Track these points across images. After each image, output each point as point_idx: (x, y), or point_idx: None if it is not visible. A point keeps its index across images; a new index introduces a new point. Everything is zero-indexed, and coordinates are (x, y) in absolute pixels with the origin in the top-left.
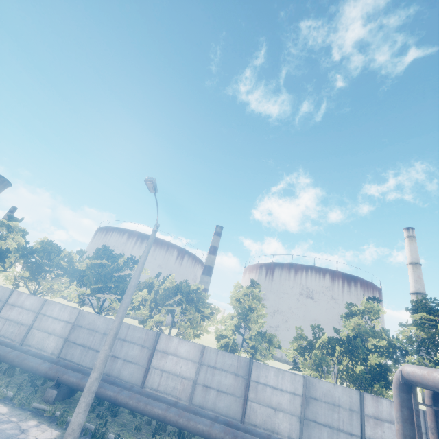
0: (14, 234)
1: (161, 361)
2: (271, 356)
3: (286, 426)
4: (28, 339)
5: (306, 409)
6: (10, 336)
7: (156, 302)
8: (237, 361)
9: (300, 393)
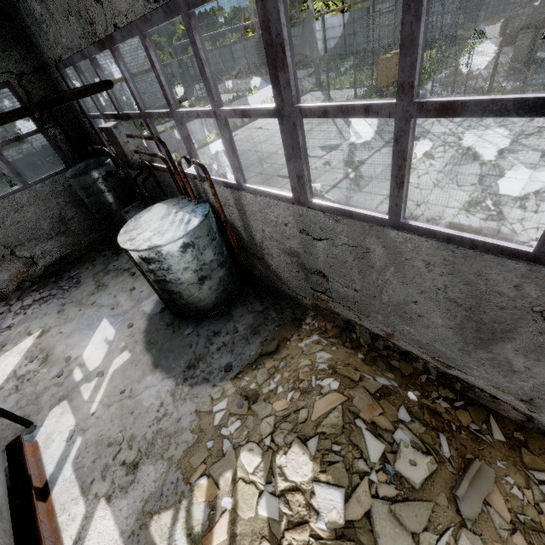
0: (176, 26)
1: (236, 56)
2: None
3: None
4: None
5: None
6: None
7: None
8: (252, 42)
9: None
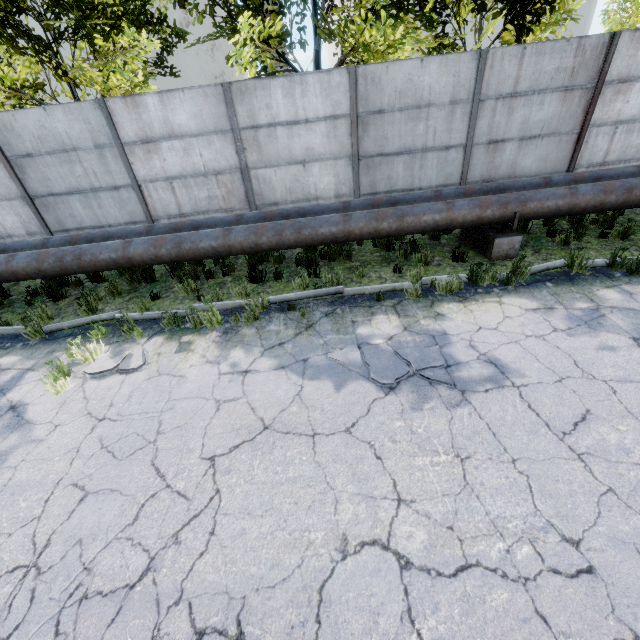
0: None
1: (614, 106)
2: None
3: None
4: (261, 195)
5: None
6: (213, 206)
7: None
8: None
9: None
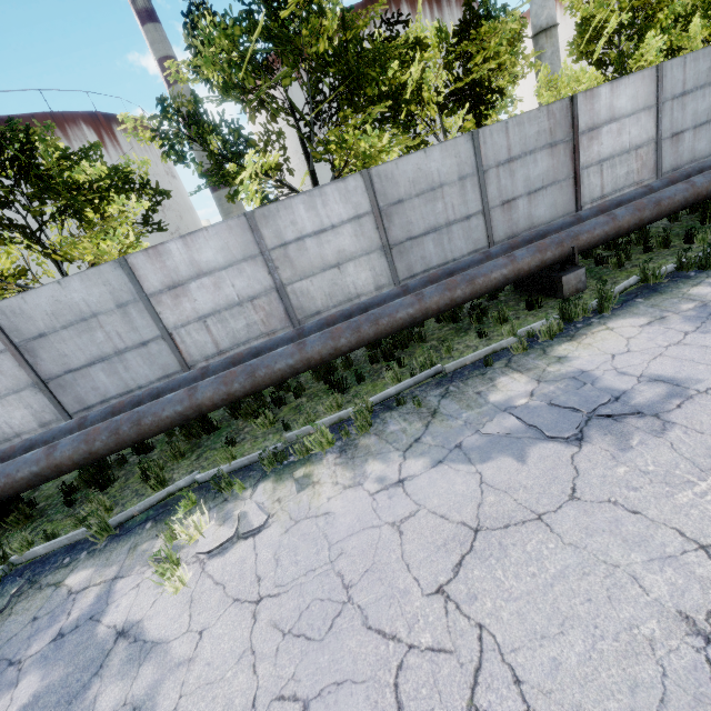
0: None
1: (592, 149)
2: (672, 55)
3: None
4: (302, 308)
5: None
6: (253, 334)
7: (419, 93)
8: None
9: None
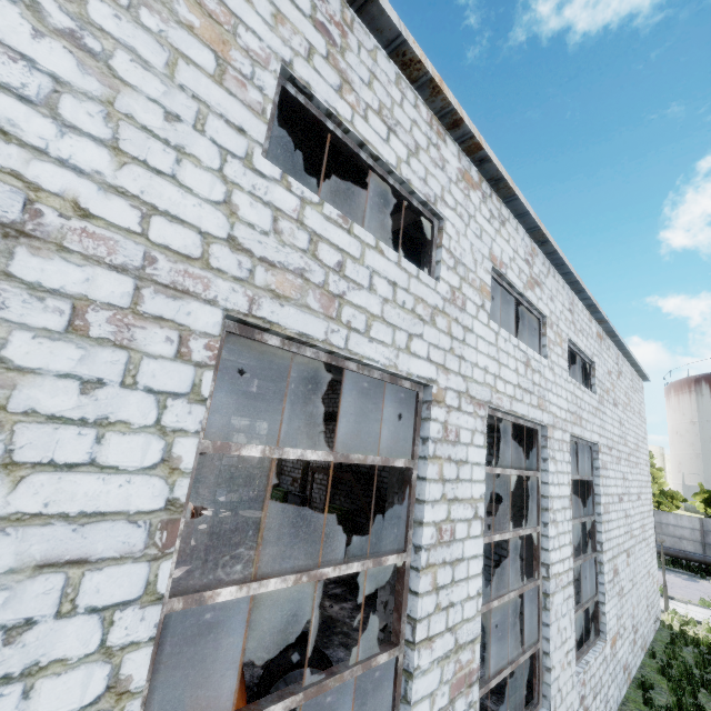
0: None
1: None
2: (677, 508)
3: (691, 548)
4: None
5: (706, 538)
6: None
7: None
8: None
9: (698, 528)
